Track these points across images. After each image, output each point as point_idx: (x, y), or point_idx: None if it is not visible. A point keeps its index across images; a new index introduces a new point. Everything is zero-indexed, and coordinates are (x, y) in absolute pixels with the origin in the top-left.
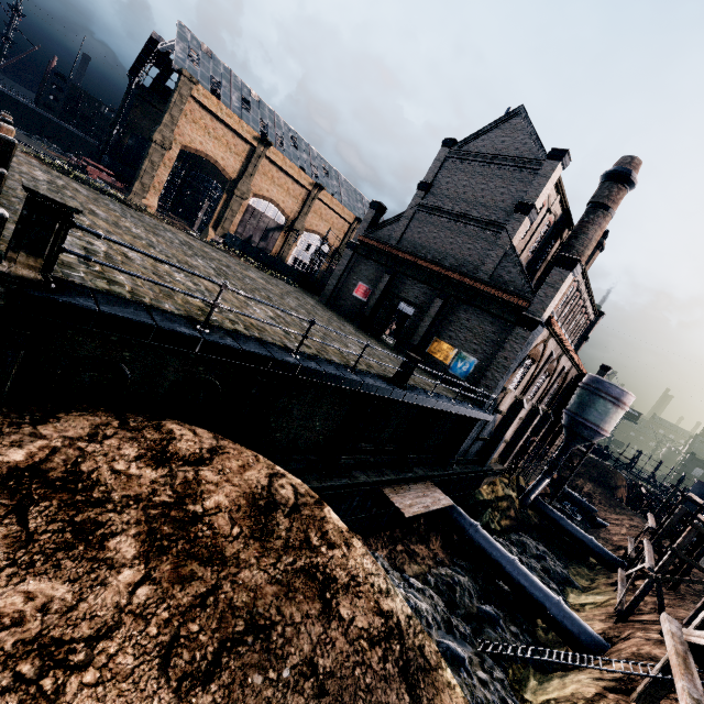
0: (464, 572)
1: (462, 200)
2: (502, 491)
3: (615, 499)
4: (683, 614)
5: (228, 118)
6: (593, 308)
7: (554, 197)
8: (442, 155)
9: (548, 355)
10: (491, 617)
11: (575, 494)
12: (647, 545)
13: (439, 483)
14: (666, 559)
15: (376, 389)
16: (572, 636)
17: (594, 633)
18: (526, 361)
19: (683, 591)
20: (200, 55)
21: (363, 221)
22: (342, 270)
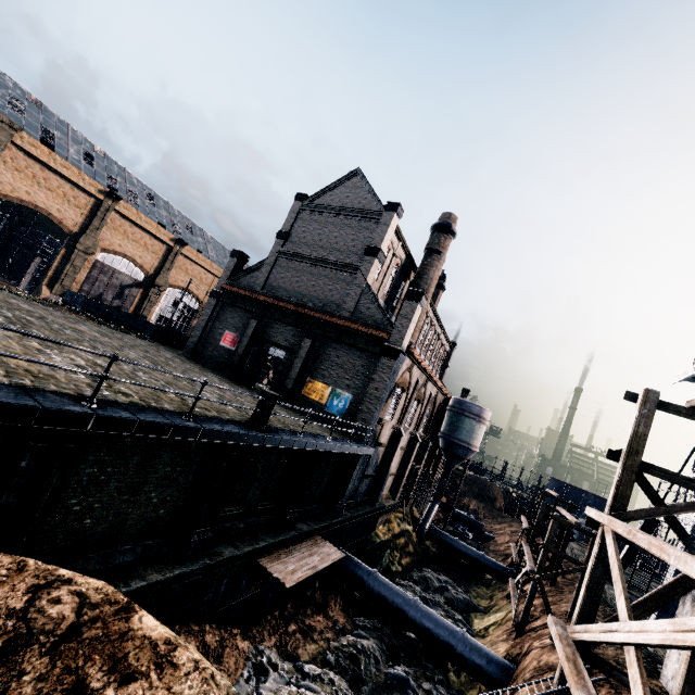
0: (368, 633)
1: (319, 247)
2: (398, 527)
3: (496, 510)
4: (565, 607)
5: (64, 169)
6: (447, 340)
7: (397, 243)
8: (296, 208)
9: (415, 383)
10: (400, 681)
11: (464, 513)
12: (525, 547)
13: (329, 535)
14: (541, 557)
15: (225, 436)
16: (481, 670)
17: (500, 658)
18: (396, 390)
19: (561, 583)
20: (26, 104)
21: (225, 270)
22: (206, 319)
